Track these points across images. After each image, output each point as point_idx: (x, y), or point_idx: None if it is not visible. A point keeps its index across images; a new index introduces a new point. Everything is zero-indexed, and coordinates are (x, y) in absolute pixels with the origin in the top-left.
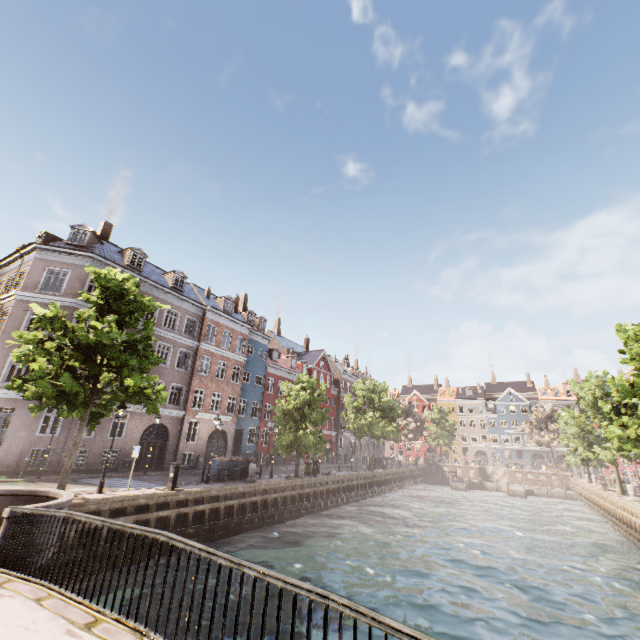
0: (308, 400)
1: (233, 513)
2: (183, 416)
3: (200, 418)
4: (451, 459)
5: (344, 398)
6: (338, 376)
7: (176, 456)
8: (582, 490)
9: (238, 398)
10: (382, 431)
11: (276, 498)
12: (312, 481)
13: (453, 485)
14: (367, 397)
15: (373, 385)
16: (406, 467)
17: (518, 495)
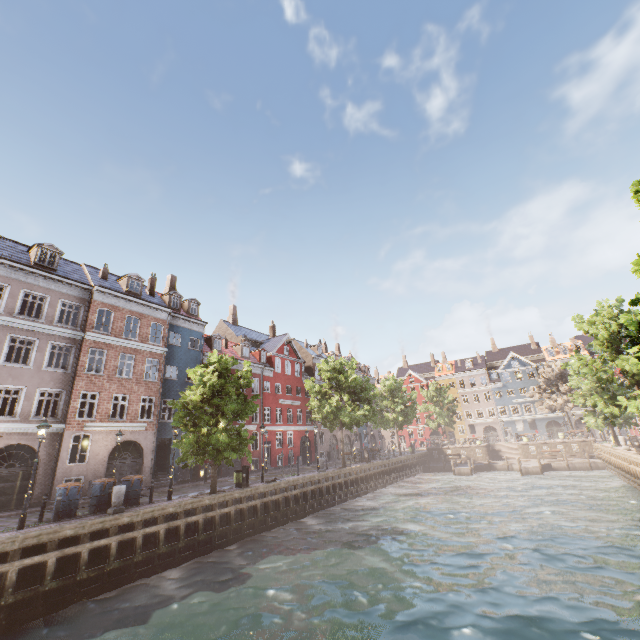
0: (219, 386)
1: (45, 575)
2: (62, 430)
3: (93, 430)
4: (453, 440)
5: (305, 384)
6: (310, 362)
7: (52, 485)
8: (609, 457)
9: (157, 399)
10: (352, 417)
11: (158, 532)
12: (235, 496)
13: (456, 470)
14: (333, 379)
15: (340, 364)
16: (400, 456)
17: (533, 472)
